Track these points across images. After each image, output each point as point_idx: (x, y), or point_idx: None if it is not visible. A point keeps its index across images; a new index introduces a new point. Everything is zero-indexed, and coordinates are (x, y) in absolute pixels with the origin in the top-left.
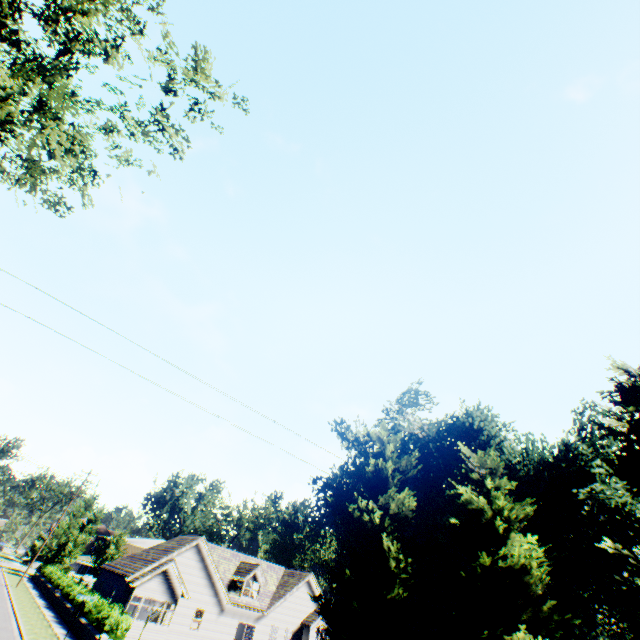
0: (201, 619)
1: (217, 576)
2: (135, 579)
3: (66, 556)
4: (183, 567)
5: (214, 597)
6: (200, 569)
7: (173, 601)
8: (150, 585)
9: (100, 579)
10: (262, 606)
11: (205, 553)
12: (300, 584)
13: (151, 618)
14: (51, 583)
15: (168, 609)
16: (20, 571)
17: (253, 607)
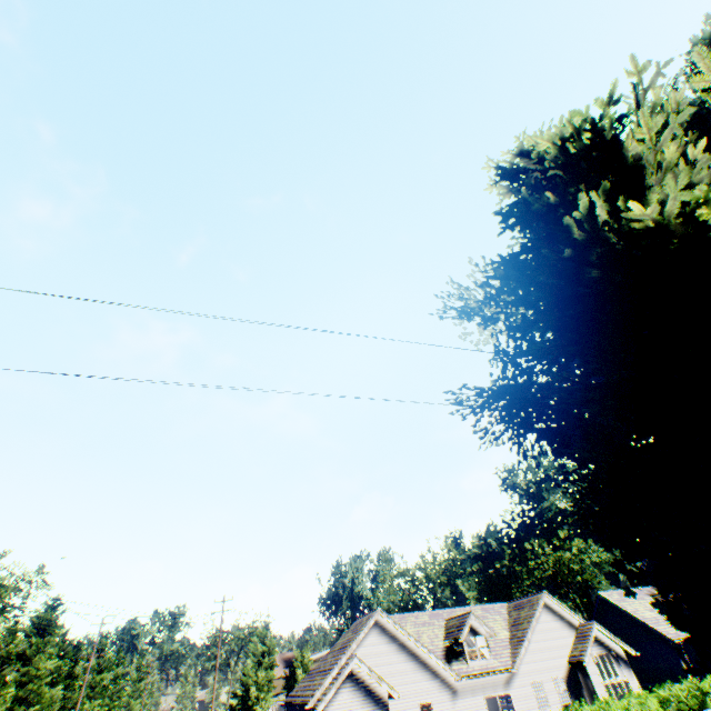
0: None
1: (423, 651)
2: (317, 703)
3: (255, 705)
4: (373, 659)
5: (434, 680)
6: (396, 652)
7: (382, 710)
8: (340, 702)
9: None
10: (503, 664)
11: (392, 629)
12: (537, 613)
13: None
14: None
15: None
16: None
17: (492, 670)
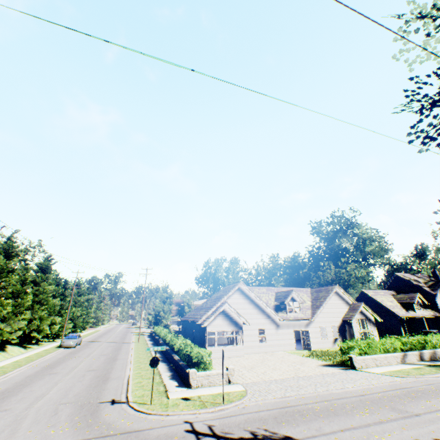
0: (264, 335)
1: (264, 305)
2: (203, 322)
3: (162, 319)
4: (235, 306)
5: (267, 319)
6: (248, 304)
7: (238, 329)
8: (216, 323)
9: (183, 327)
10: (306, 316)
11: (247, 293)
12: (330, 295)
13: (228, 342)
14: (158, 336)
15: (237, 335)
16: (144, 332)
17: (300, 319)
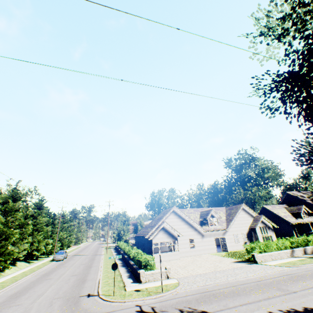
0: (194, 243)
1: (191, 222)
2: (149, 236)
3: (123, 236)
4: (171, 223)
5: (195, 231)
6: (181, 221)
7: (174, 240)
8: (159, 236)
9: (137, 241)
10: (223, 227)
11: (179, 213)
12: (239, 211)
13: (169, 249)
14: (120, 248)
15: (174, 244)
16: (111, 246)
17: (218, 229)
